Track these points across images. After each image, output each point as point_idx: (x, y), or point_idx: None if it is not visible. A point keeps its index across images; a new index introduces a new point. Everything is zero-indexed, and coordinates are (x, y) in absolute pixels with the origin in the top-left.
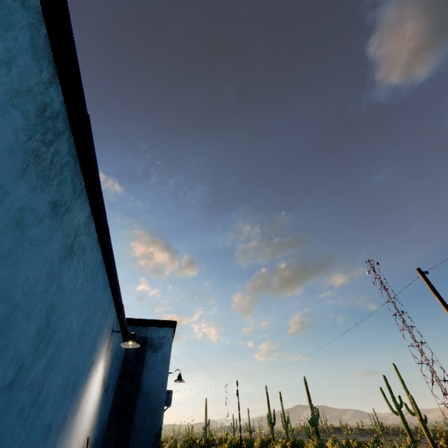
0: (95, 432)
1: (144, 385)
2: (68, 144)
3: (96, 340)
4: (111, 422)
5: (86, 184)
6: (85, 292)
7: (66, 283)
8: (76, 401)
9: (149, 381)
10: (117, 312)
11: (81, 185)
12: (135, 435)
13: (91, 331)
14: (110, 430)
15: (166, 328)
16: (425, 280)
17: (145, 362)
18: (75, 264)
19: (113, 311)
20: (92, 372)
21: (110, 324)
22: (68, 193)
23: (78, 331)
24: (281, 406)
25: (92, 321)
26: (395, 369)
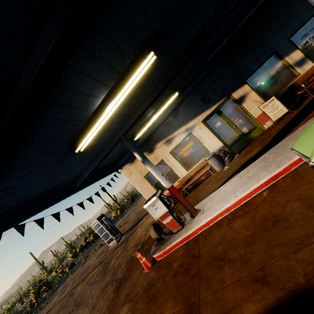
0: None
1: None
2: None
3: None
4: None
5: None
6: None
7: None
8: None
9: None
10: None
11: None
12: None
13: None
14: None
15: None
16: None
17: None
18: None
19: None
20: None
21: None
22: None
23: None
24: (104, 201)
25: None
26: None
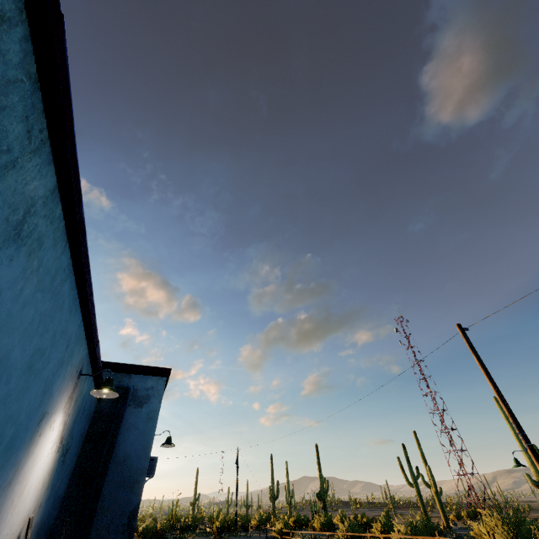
0: (43, 512)
1: (120, 449)
2: (21, 49)
3: (52, 383)
4: (69, 497)
5: (51, 135)
6: (38, 308)
7: (5, 284)
8: (13, 467)
9: (127, 444)
10: (89, 349)
11: (42, 134)
12: (101, 514)
13: (45, 368)
14: (66, 508)
15: (156, 377)
16: (465, 337)
17: (123, 419)
18: (24, 258)
19: (82, 347)
20: (42, 428)
21: (78, 364)
22: (16, 135)
23: (22, 364)
24: (287, 477)
25: (47, 354)
26: (416, 437)
